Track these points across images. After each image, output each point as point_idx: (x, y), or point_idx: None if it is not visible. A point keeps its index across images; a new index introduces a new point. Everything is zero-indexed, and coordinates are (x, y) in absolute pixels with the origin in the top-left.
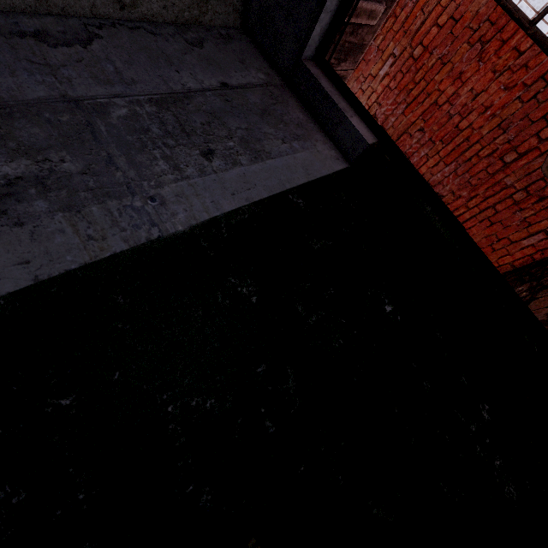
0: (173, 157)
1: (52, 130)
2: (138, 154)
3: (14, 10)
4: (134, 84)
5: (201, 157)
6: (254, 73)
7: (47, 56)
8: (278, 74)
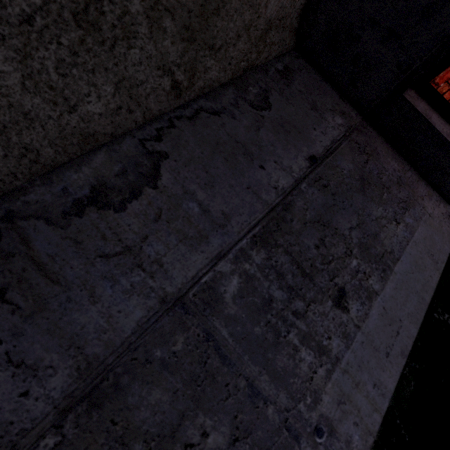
0: (311, 333)
1: (173, 379)
2: (276, 355)
3: (55, 165)
4: (227, 221)
5: (336, 311)
6: (331, 119)
7: (120, 232)
8: (352, 107)
